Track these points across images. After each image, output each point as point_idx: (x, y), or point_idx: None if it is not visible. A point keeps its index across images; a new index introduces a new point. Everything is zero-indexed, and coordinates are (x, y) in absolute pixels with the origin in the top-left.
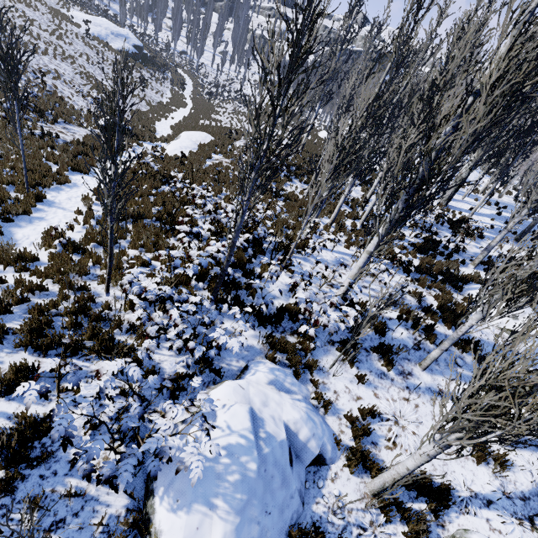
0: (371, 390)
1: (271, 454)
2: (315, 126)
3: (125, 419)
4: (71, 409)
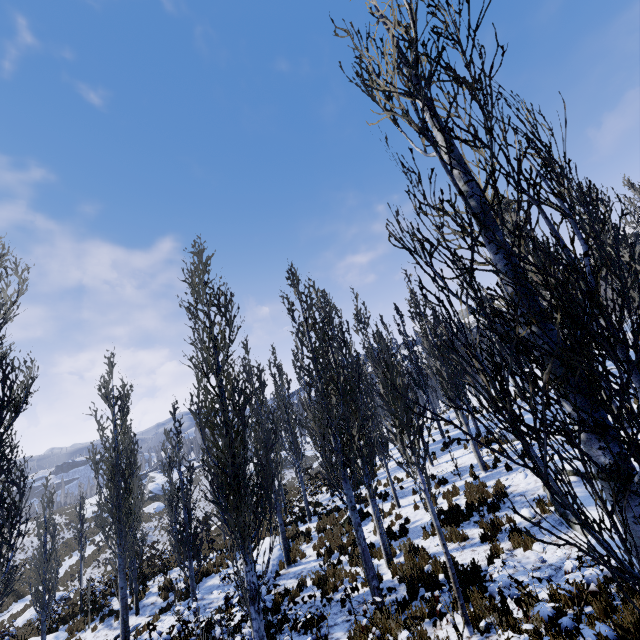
0: (96, 633)
1: None
2: None
3: None
4: None
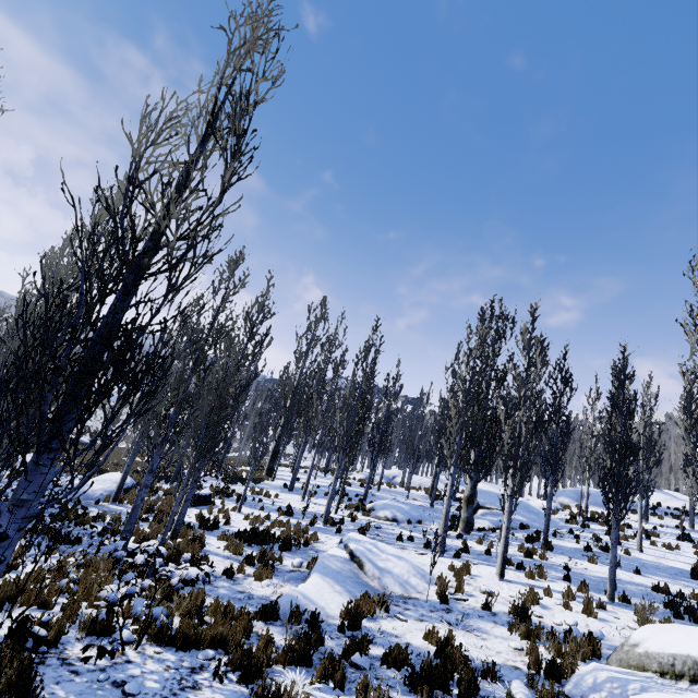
0: None
1: None
2: None
3: None
4: None
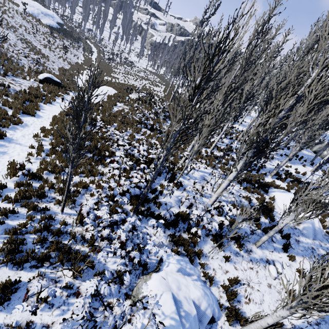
0: (233, 265)
1: (190, 327)
2: (173, 84)
3: (99, 325)
4: (46, 311)
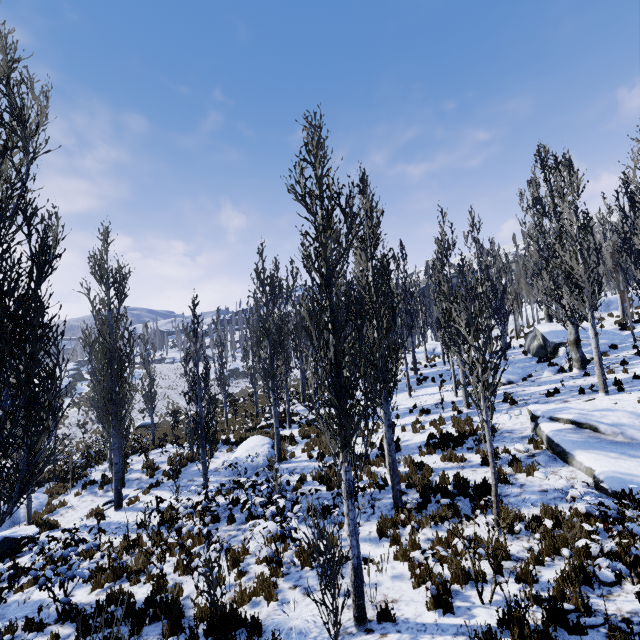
0: (80, 498)
1: None
2: None
3: None
4: None
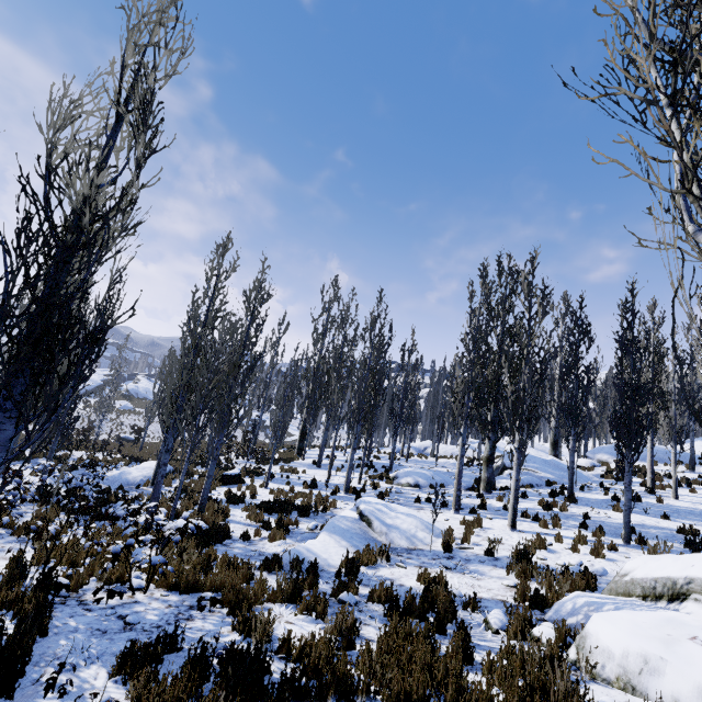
0: None
1: None
2: None
3: None
4: None
